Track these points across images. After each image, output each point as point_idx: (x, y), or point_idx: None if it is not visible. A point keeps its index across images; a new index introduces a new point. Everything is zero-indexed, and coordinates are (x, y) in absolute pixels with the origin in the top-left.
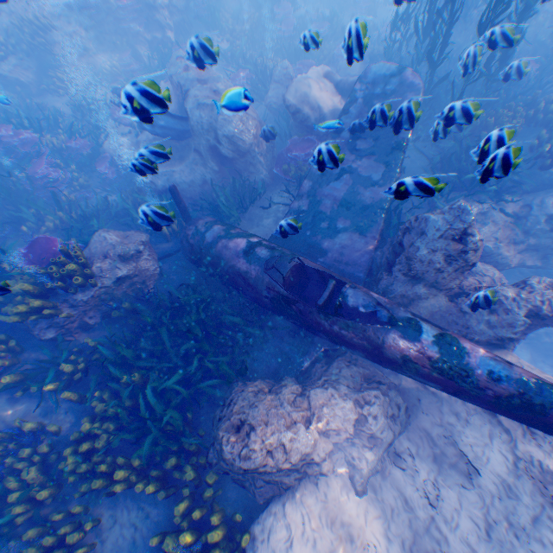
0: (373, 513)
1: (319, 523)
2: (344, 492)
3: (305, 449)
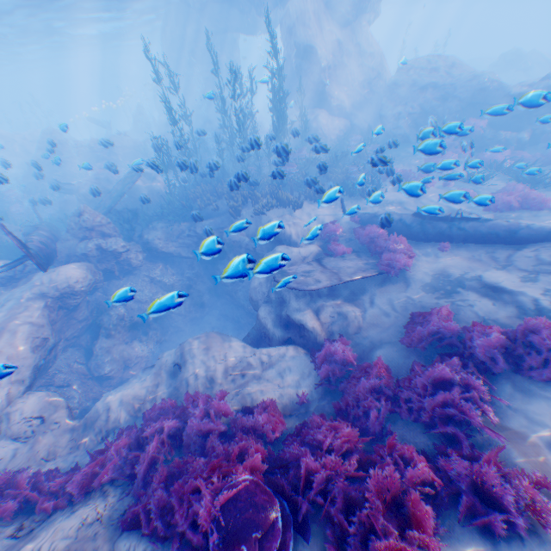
0: None
1: None
2: None
3: None
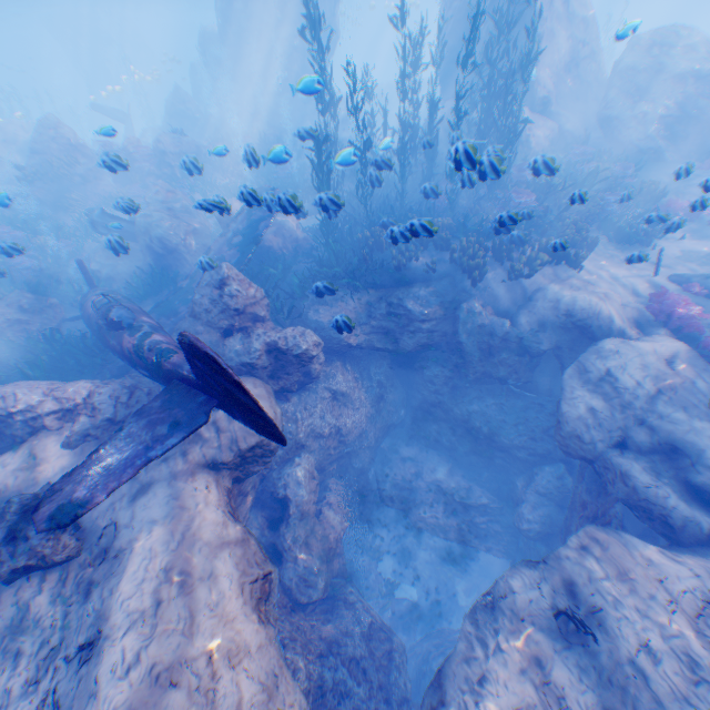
0: (68, 458)
1: (22, 455)
2: (56, 443)
3: (33, 402)
